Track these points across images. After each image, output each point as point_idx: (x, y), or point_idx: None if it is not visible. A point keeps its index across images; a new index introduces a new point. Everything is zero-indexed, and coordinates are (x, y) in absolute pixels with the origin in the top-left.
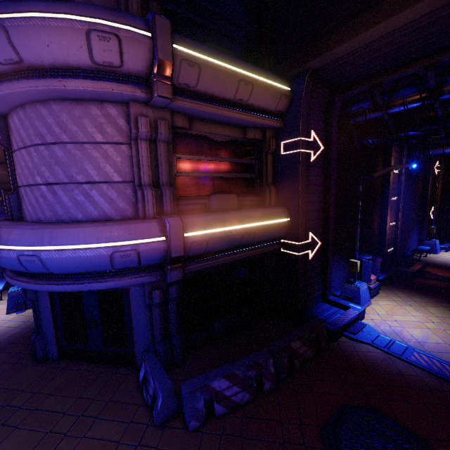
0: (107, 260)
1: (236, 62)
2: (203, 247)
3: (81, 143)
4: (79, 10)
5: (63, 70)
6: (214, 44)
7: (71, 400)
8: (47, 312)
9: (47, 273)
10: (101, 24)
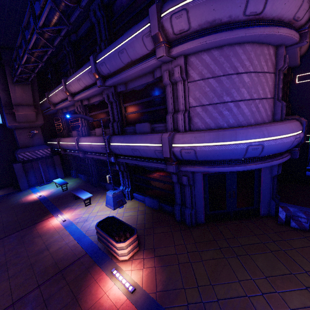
0: (291, 144)
1: None
2: None
3: (258, 73)
4: None
5: (274, 21)
6: None
7: (253, 237)
8: (200, 192)
9: (244, 159)
10: None
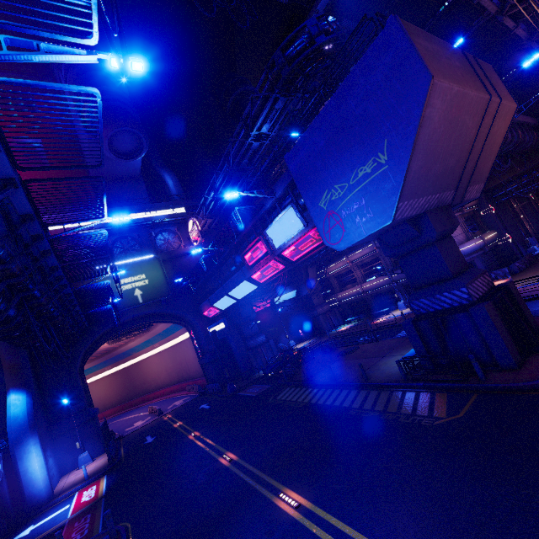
0: (476, 247)
1: None
2: (487, 242)
3: None
4: None
5: None
6: None
7: None
8: None
9: None
10: None
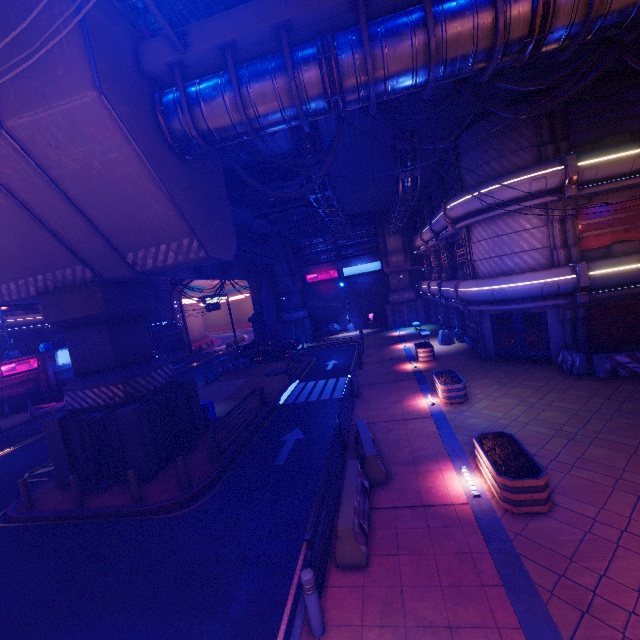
0: (539, 289)
1: (630, 148)
2: (605, 281)
3: (518, 232)
4: (526, 173)
5: (513, 200)
6: (609, 137)
7: (515, 368)
8: (488, 330)
9: (501, 301)
10: (536, 175)
